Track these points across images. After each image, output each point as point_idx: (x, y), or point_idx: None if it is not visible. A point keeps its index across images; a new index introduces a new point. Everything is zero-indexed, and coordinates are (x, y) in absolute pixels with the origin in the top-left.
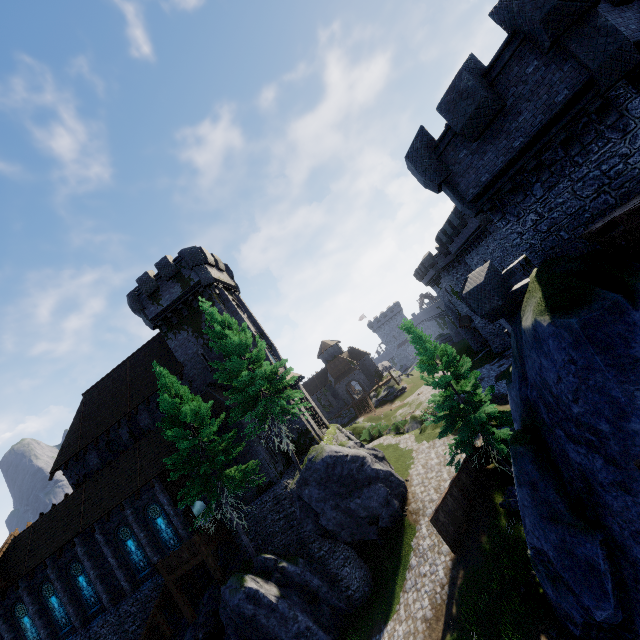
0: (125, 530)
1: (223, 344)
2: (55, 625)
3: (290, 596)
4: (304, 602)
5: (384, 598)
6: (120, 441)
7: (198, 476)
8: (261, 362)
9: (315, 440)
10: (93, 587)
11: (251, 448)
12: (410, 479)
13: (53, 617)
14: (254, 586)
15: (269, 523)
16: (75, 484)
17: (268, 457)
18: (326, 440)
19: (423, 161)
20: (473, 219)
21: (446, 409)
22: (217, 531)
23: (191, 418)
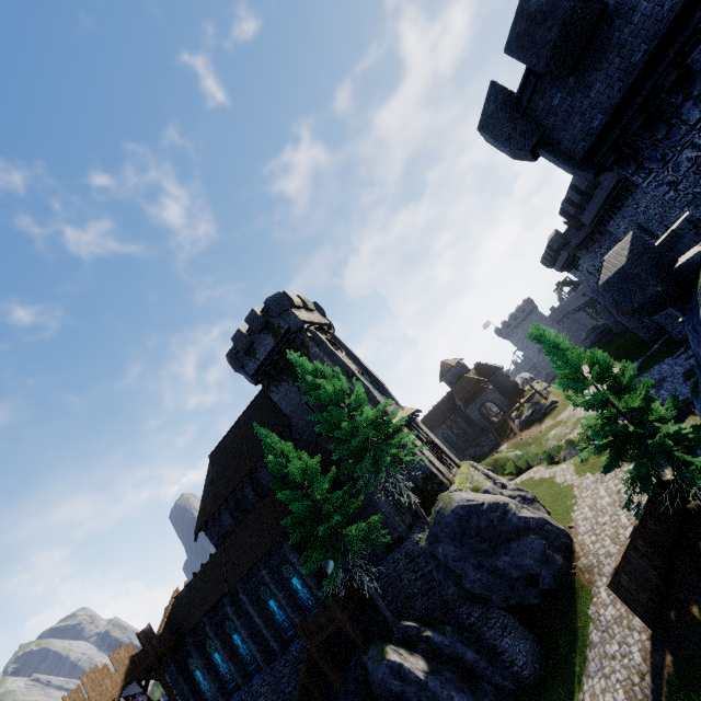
0: (265, 590)
1: (319, 393)
2: (222, 680)
3: (441, 671)
4: (459, 679)
5: (561, 682)
6: (247, 500)
7: (319, 537)
8: (363, 406)
9: (444, 484)
10: (247, 645)
11: (371, 501)
12: (574, 525)
13: (219, 672)
14: (397, 659)
15: (406, 583)
16: (216, 544)
17: (392, 509)
18: (457, 483)
19: (503, 126)
20: (607, 174)
21: (607, 436)
22: (351, 593)
23: (301, 476)
